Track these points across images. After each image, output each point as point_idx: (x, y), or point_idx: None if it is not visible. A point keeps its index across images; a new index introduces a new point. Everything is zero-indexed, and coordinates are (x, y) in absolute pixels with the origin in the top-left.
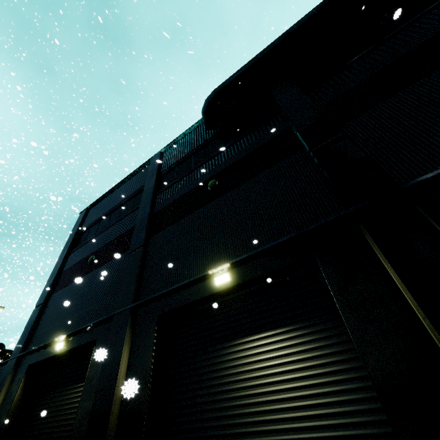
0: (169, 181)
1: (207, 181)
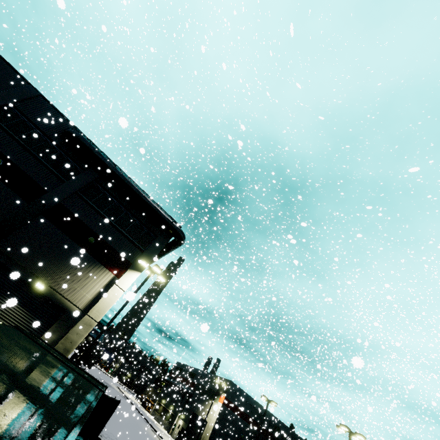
0: (4, 118)
1: (2, 156)
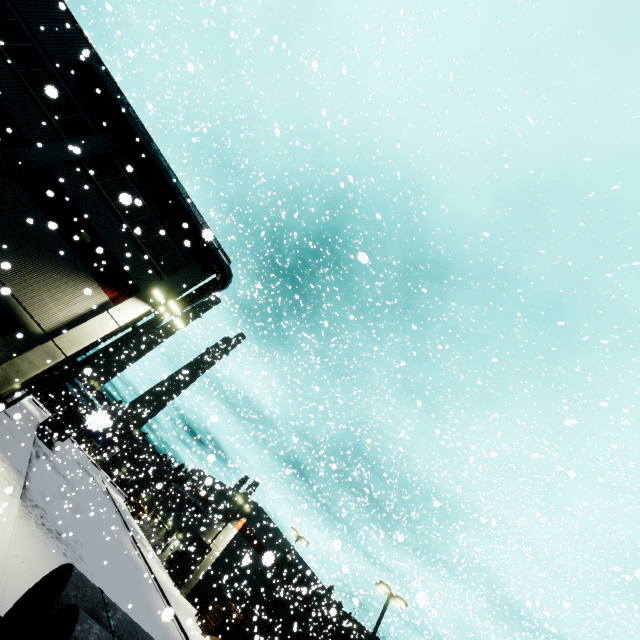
0: None
1: None
